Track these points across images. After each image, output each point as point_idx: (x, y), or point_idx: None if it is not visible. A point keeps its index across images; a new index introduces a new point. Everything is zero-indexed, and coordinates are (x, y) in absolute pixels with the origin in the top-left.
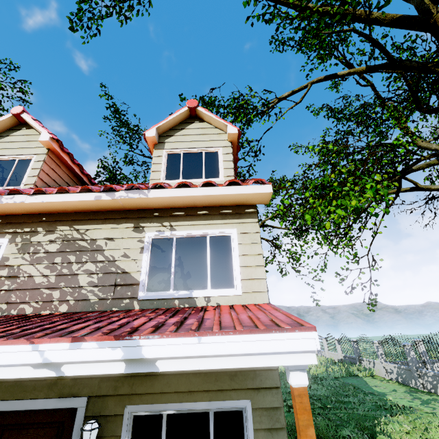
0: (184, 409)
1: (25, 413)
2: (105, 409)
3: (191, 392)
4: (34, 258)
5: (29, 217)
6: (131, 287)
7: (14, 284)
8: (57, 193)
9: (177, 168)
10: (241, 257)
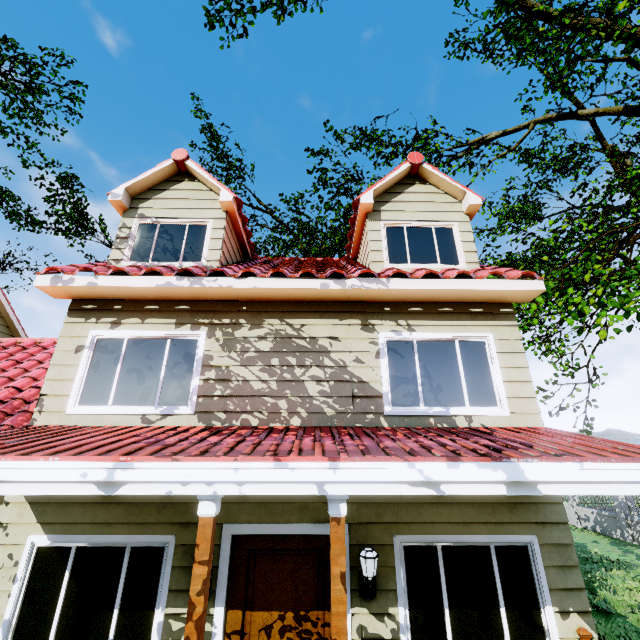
0: (462, 542)
1: (277, 538)
2: (371, 538)
3: (465, 524)
4: (244, 358)
5: (224, 304)
6: (373, 399)
7: (227, 389)
8: (245, 272)
9: (401, 248)
10: (502, 369)
